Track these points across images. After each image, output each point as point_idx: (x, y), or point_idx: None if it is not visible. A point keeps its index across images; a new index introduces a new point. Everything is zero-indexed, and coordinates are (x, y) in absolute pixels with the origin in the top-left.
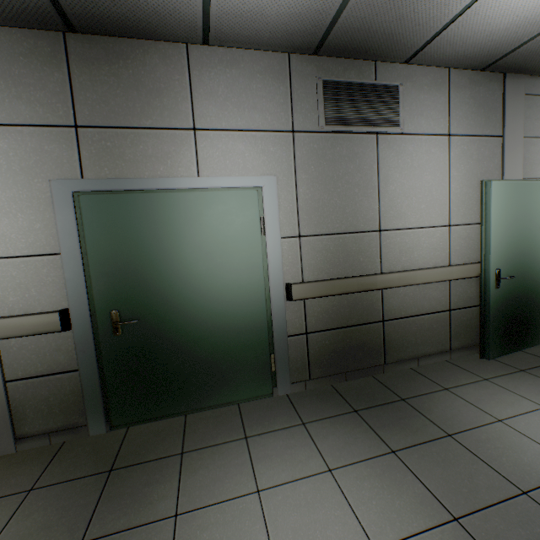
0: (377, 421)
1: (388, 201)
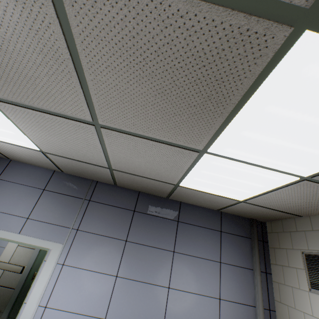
0: None
1: None
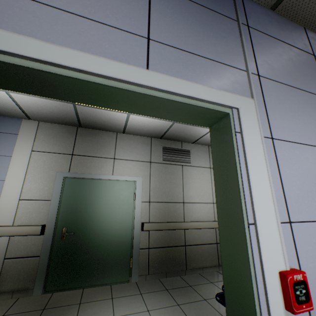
0: (175, 293)
1: (187, 190)
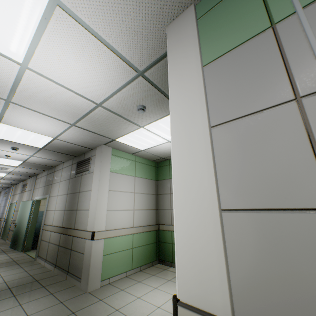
0: None
1: None
